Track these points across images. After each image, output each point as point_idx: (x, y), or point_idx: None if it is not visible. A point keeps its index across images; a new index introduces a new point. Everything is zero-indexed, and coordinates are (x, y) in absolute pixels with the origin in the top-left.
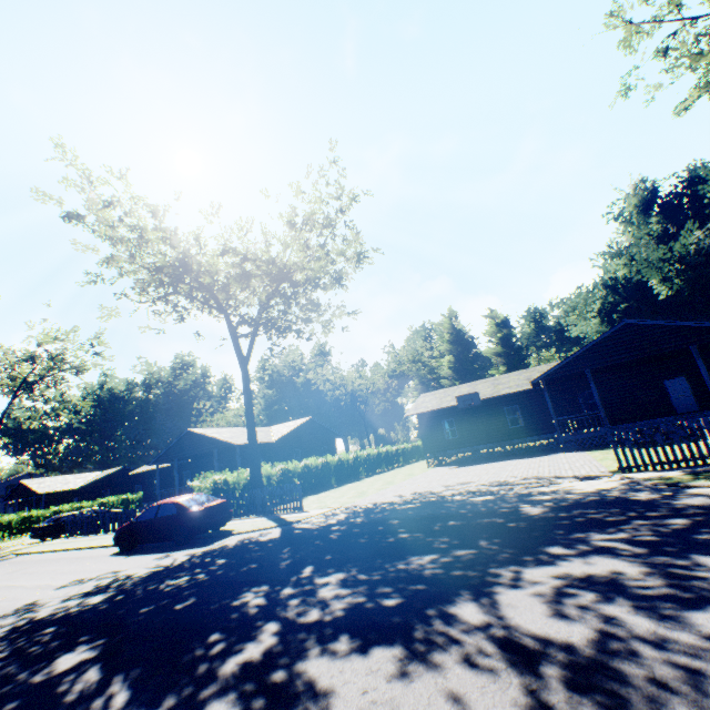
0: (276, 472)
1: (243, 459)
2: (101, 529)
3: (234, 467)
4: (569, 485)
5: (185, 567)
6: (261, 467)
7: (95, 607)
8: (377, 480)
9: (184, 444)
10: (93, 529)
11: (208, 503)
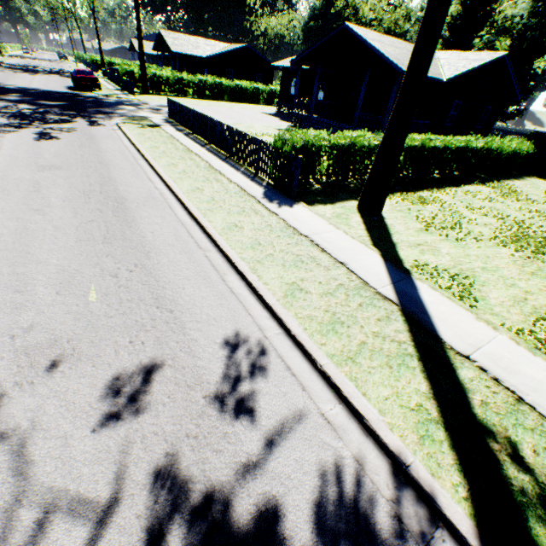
0: (176, 78)
1: (201, 66)
2: (111, 80)
3: (198, 70)
4: (151, 115)
5: (45, 92)
6: (146, 70)
7: (9, 89)
8: (229, 105)
9: (162, 42)
10: (110, 79)
11: (87, 76)
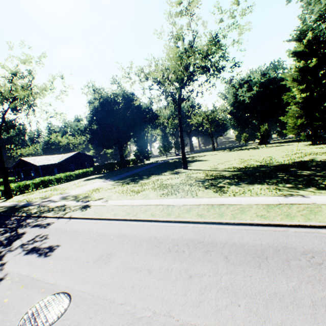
0: None
1: None
2: None
3: None
4: None
5: None
6: None
7: None
8: None
9: None
10: None
11: None
